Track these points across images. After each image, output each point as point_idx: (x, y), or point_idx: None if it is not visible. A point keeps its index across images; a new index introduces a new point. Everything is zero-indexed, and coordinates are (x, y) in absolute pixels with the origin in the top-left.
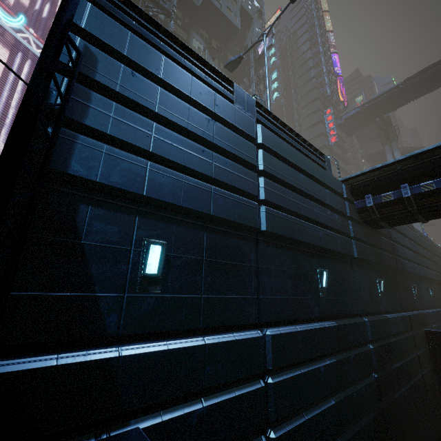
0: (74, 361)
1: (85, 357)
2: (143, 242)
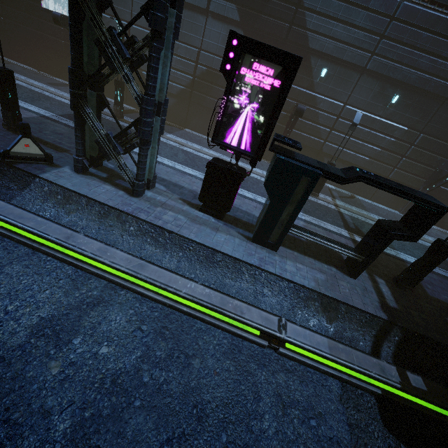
0: None
1: None
2: None
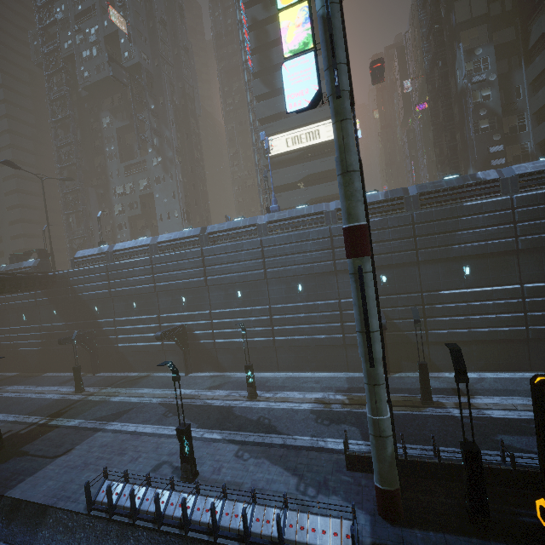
0: None
1: None
2: None
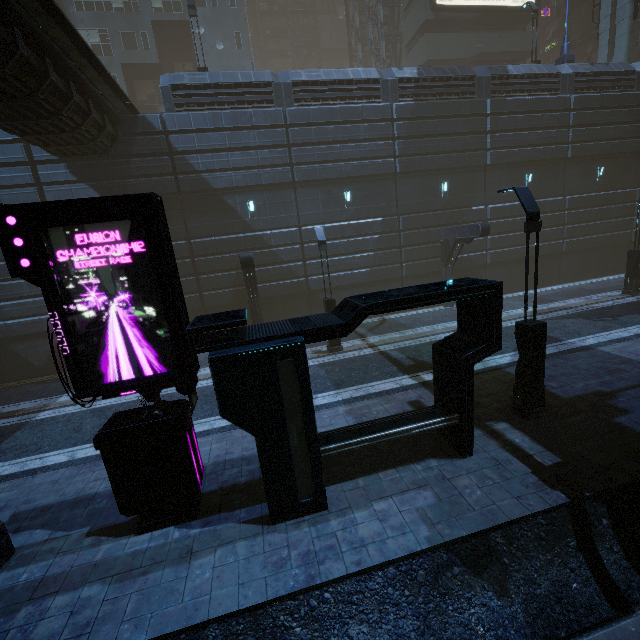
0: None
1: None
2: None
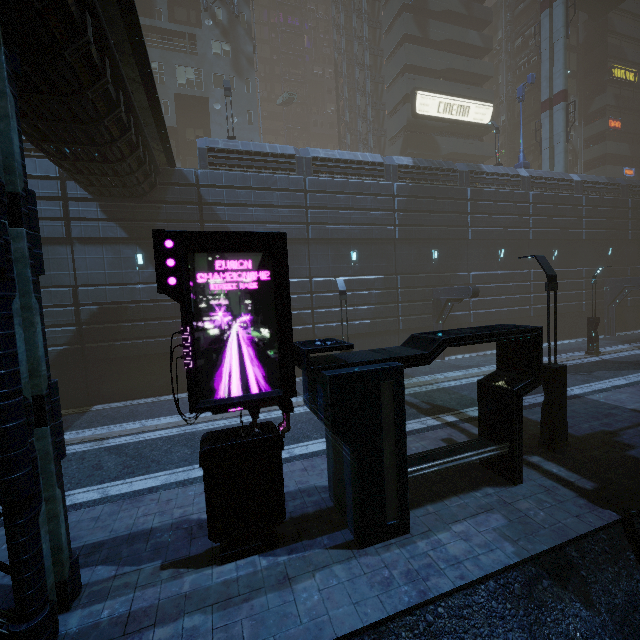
0: None
1: None
2: None
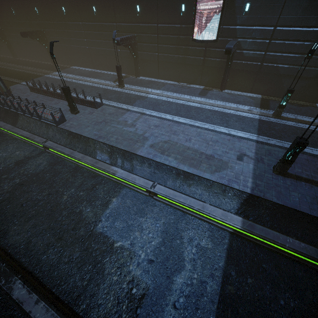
0: (231, 27)
1: (233, 27)
2: (246, 3)
